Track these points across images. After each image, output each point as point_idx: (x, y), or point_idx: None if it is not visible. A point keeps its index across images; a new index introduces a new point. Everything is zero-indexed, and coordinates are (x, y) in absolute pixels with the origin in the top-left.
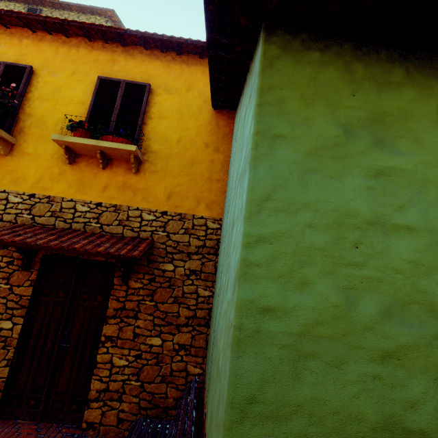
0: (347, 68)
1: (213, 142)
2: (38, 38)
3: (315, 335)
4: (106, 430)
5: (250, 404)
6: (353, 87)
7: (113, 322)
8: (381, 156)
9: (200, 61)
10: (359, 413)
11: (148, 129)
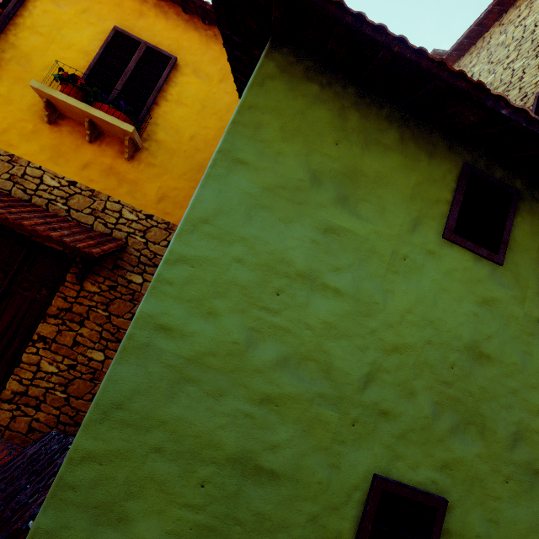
0: (341, 114)
1: None
2: None
3: (204, 363)
4: (12, 435)
5: (115, 409)
6: (340, 135)
7: (53, 322)
8: (339, 214)
9: None
10: (220, 442)
11: (159, 112)
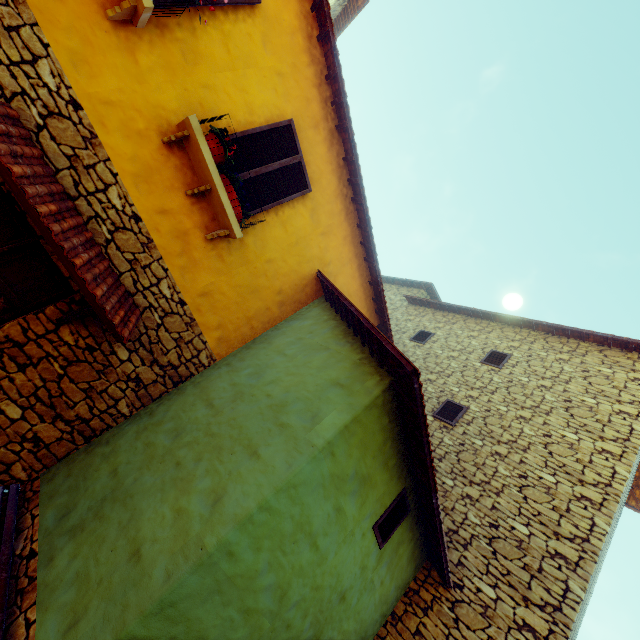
0: (386, 441)
1: (287, 296)
2: None
3: (234, 581)
4: None
5: (170, 606)
6: (377, 453)
7: None
8: (348, 501)
9: (355, 227)
10: (207, 636)
11: (264, 219)
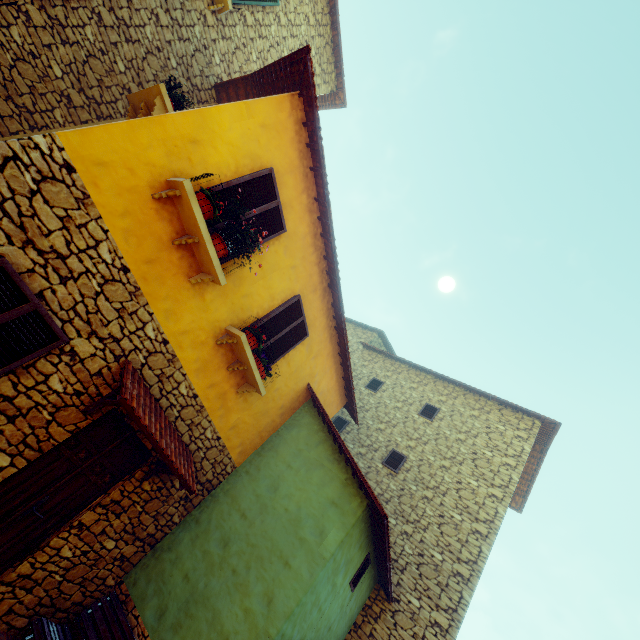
0: (361, 535)
1: (286, 408)
2: (311, 207)
3: None
4: None
5: None
6: (356, 544)
7: (99, 511)
8: (338, 577)
9: (336, 344)
10: None
11: (275, 364)
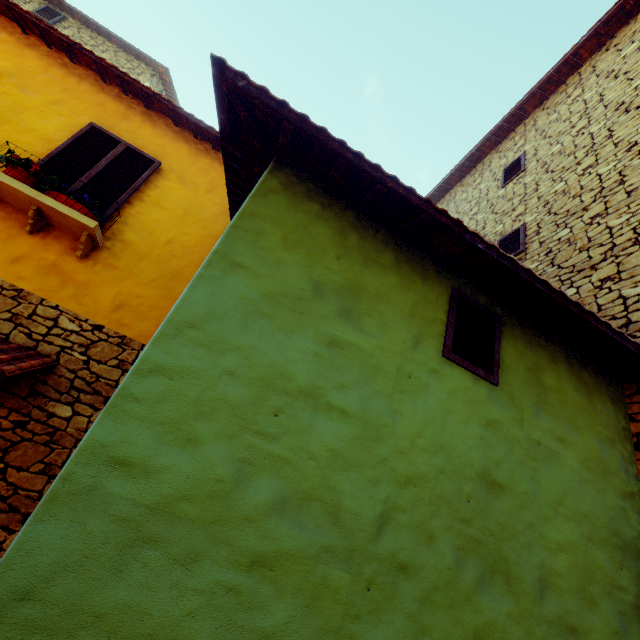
0: (342, 232)
1: None
2: (27, 42)
3: (174, 513)
4: None
5: (19, 602)
6: (341, 251)
7: None
8: (343, 327)
9: None
10: None
11: (132, 212)
